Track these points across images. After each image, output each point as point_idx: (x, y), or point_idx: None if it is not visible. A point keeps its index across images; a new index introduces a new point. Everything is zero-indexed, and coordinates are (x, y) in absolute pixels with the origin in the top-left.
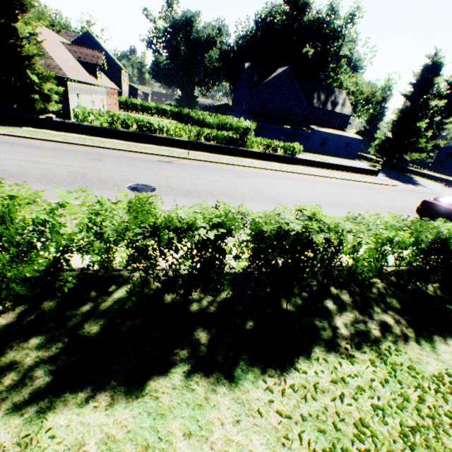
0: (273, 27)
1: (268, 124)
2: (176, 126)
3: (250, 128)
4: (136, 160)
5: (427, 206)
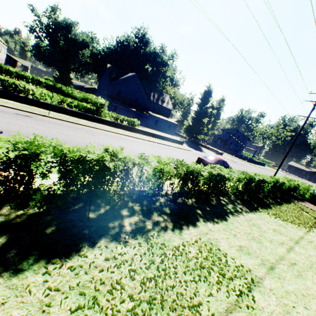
0: (128, 48)
1: (121, 105)
2: (42, 91)
3: (104, 104)
4: None
5: (200, 160)
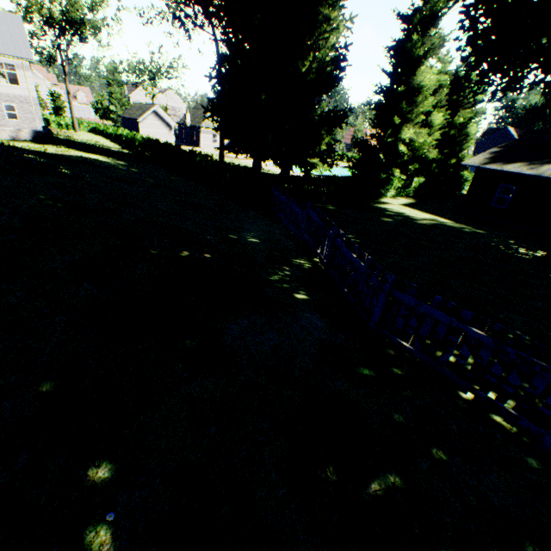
0: None
1: None
2: None
3: None
4: None
5: None
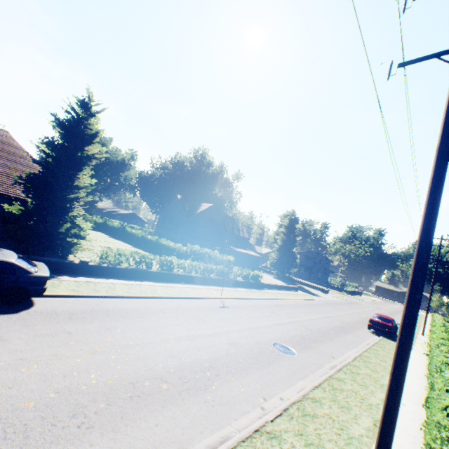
0: (188, 171)
1: (205, 245)
2: (190, 262)
3: (232, 261)
4: (213, 310)
5: (374, 323)
